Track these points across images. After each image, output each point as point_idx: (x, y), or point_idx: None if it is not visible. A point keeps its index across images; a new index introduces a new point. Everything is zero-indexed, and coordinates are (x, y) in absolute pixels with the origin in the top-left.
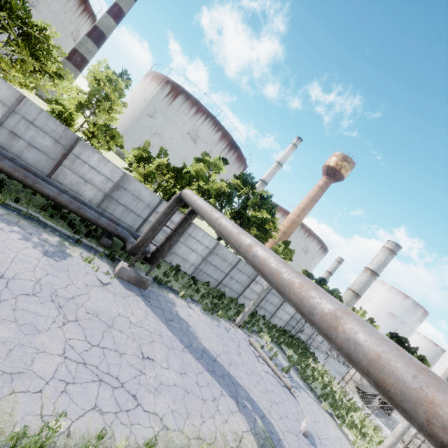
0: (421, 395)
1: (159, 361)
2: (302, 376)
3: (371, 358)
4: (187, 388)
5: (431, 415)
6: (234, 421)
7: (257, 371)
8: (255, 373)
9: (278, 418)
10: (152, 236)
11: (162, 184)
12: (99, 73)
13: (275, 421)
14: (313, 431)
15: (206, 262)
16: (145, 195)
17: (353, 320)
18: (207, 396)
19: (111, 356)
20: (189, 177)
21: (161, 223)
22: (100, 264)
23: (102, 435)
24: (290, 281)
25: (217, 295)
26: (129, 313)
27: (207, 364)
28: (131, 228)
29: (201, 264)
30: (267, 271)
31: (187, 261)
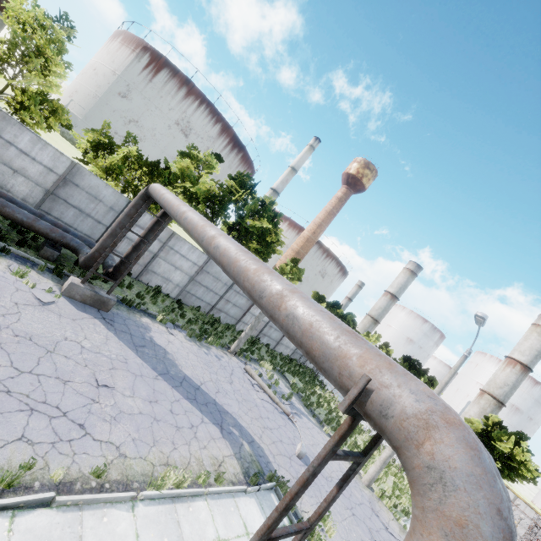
0: (338, 353)
1: (120, 389)
2: (305, 403)
3: (304, 329)
4: (157, 417)
5: (342, 368)
6: (215, 446)
7: (251, 399)
8: (249, 401)
9: (270, 443)
10: (112, 244)
11: (132, 182)
12: (23, 12)
13: (266, 446)
14: (309, 453)
15: (194, 283)
16: (106, 195)
17: (298, 297)
18: (183, 424)
19: (50, 384)
20: (168, 174)
21: (124, 227)
22: (40, 280)
23: (30, 465)
24: (246, 268)
25: (209, 320)
26: (81, 337)
27: (187, 392)
28: (90, 238)
29: (189, 285)
30: (225, 262)
31: (170, 281)
